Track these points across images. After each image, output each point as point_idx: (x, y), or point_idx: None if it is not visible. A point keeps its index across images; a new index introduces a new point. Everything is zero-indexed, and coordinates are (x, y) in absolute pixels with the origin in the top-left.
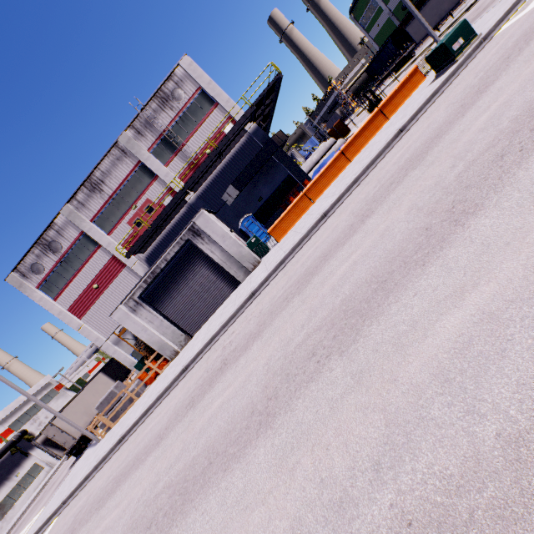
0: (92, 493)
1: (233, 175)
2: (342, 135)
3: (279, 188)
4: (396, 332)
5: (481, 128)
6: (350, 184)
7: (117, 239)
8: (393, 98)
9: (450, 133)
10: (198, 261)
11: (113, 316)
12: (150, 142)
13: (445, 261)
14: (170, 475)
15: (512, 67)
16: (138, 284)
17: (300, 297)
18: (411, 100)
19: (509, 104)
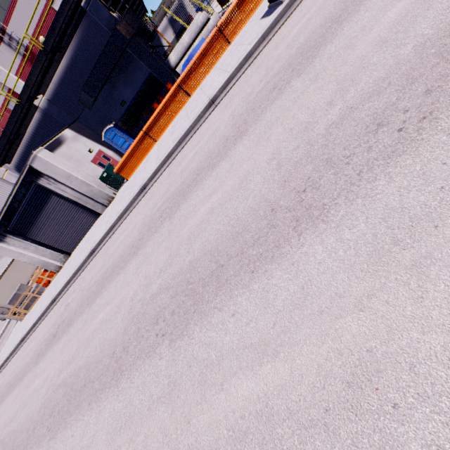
0: (4, 380)
1: (84, 73)
2: None
3: (142, 89)
4: None
5: (191, 232)
6: (165, 159)
7: None
8: (235, 12)
9: (197, 192)
10: (53, 198)
11: None
12: None
13: (88, 421)
14: (8, 430)
15: (257, 127)
16: None
17: (87, 314)
18: (247, 30)
19: (208, 222)
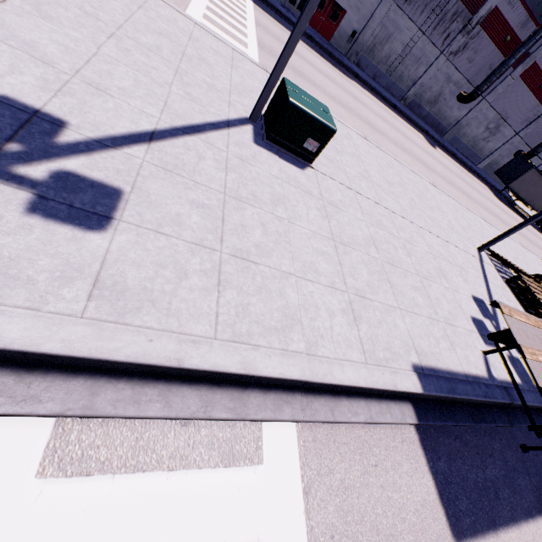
0: None
1: None
2: None
3: None
4: None
5: None
6: None
7: None
8: None
9: None
10: None
11: None
12: None
13: None
14: None
15: None
16: None
17: None
18: None
19: None
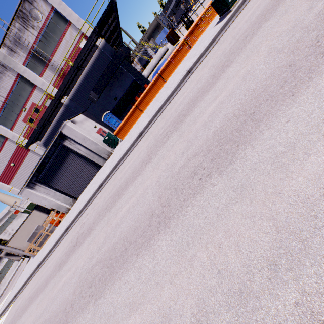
0: (23, 299)
1: (93, 82)
2: (175, 40)
3: (128, 89)
4: (109, 311)
5: (205, 122)
6: (156, 112)
7: (18, 132)
8: (194, 30)
9: (198, 106)
10: (71, 155)
11: (21, 194)
12: (23, 57)
13: (142, 264)
14: None
15: (241, 55)
16: (31, 173)
17: (108, 215)
18: (204, 36)
19: (221, 108)
